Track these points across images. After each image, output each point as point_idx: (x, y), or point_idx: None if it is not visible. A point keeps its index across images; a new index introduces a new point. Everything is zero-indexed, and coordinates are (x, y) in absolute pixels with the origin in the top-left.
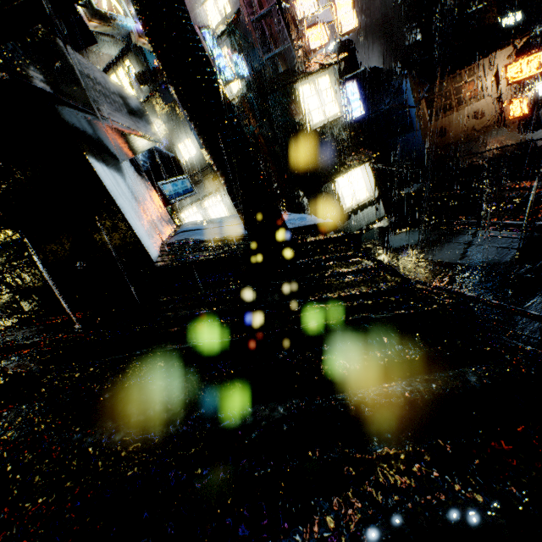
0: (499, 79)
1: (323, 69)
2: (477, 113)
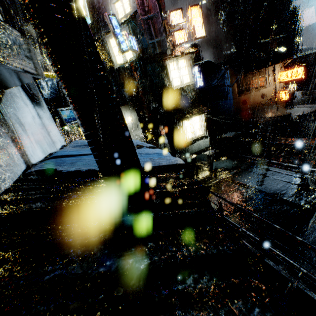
0: (275, 78)
1: (183, 55)
2: (263, 95)
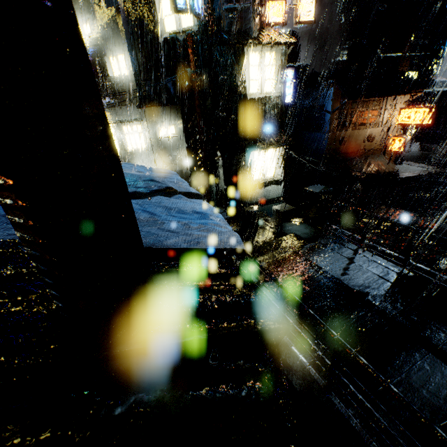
0: (393, 116)
1: (274, 44)
2: (370, 136)
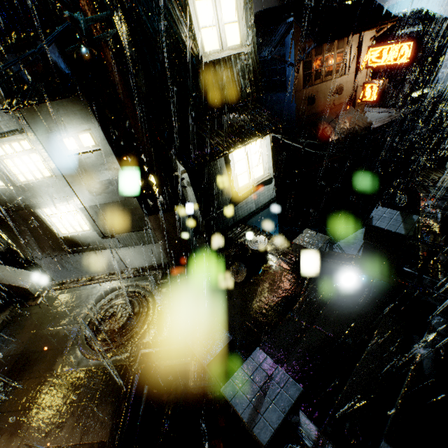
0: (360, 59)
1: None
2: (339, 88)
